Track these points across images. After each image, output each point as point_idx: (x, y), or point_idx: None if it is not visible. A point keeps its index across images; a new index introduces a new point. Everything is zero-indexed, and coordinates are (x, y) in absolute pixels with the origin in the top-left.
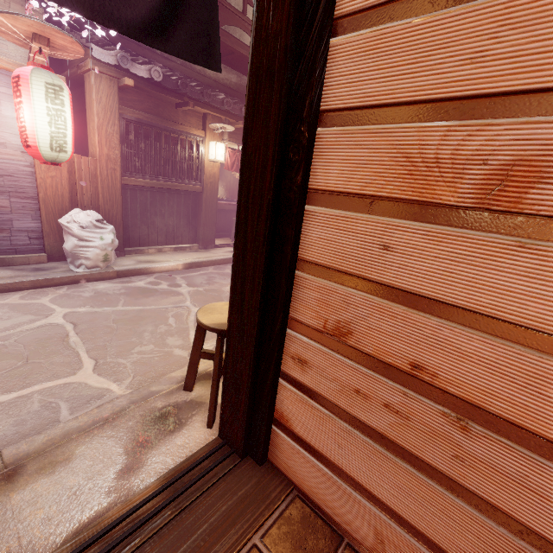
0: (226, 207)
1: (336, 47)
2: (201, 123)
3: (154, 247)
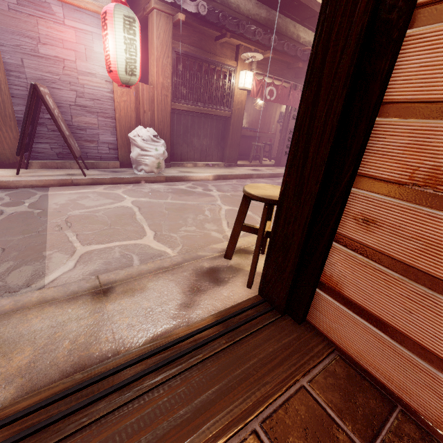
0: (247, 134)
1: None
2: (234, 54)
3: (191, 162)
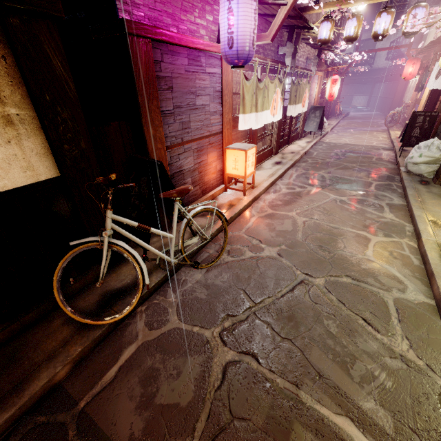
0: None
1: None
2: (325, 75)
3: None
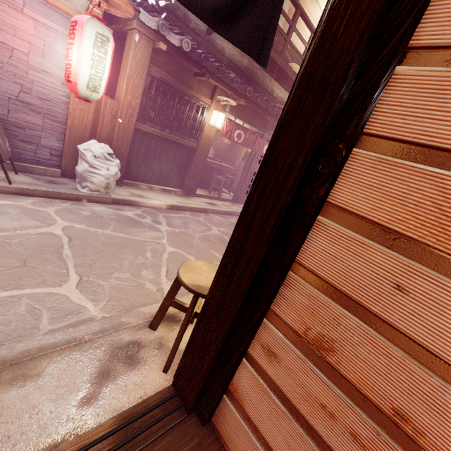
0: (211, 165)
1: (401, 75)
2: (211, 93)
3: (147, 184)
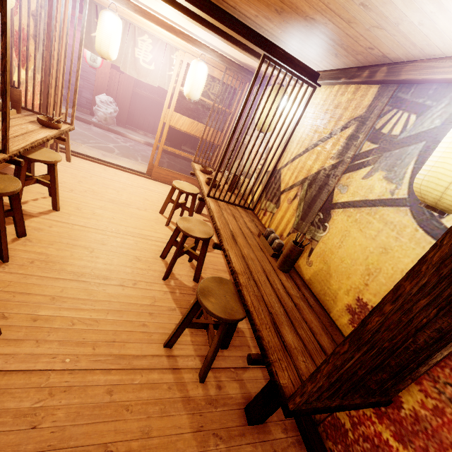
0: None
1: None
2: None
3: (143, 132)
